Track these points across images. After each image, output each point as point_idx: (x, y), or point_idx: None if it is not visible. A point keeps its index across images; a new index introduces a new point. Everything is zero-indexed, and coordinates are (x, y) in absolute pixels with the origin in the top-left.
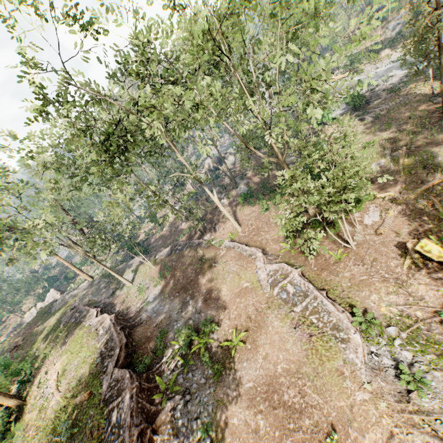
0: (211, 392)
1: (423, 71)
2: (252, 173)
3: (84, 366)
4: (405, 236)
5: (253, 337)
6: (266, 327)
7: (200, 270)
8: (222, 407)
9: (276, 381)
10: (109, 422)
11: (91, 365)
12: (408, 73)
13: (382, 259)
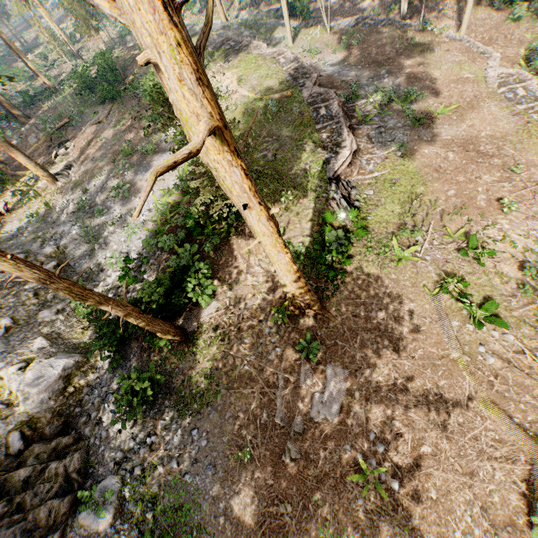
0: (406, 133)
1: None
2: None
3: (269, 79)
4: None
5: (462, 113)
6: (481, 109)
7: (404, 51)
8: (415, 143)
9: (476, 140)
10: (317, 113)
11: (280, 80)
12: None
13: None
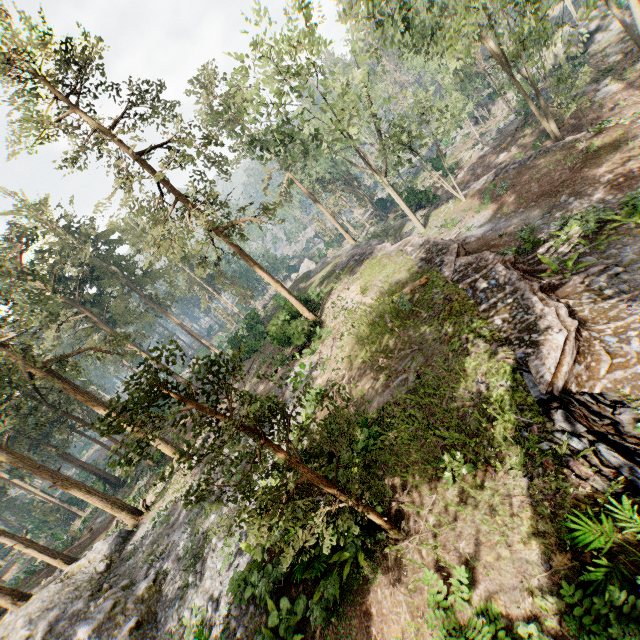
0: None
1: None
2: None
3: (397, 275)
4: None
5: None
6: None
7: (584, 163)
8: None
9: None
10: (473, 290)
11: (410, 270)
12: None
13: None
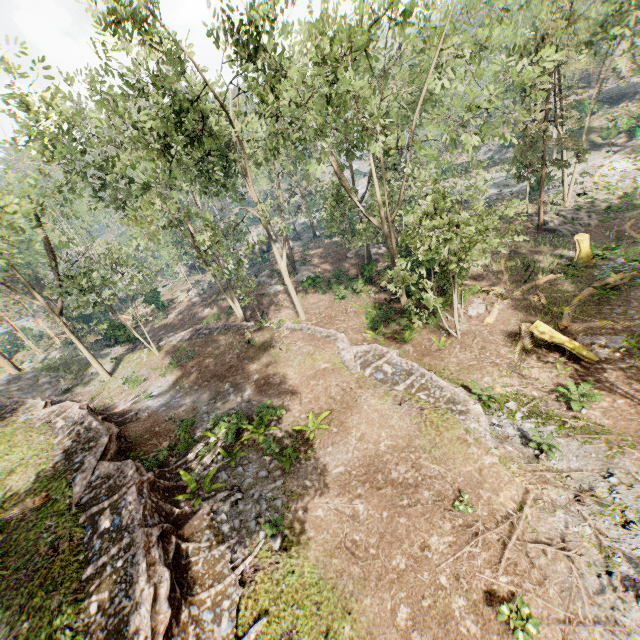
0: (278, 485)
1: (517, 194)
2: (320, 260)
3: (21, 470)
4: (513, 326)
5: (341, 419)
6: (360, 406)
7: (246, 354)
8: (297, 500)
9: (379, 460)
10: (93, 530)
11: (40, 466)
12: (502, 193)
13: (491, 347)
